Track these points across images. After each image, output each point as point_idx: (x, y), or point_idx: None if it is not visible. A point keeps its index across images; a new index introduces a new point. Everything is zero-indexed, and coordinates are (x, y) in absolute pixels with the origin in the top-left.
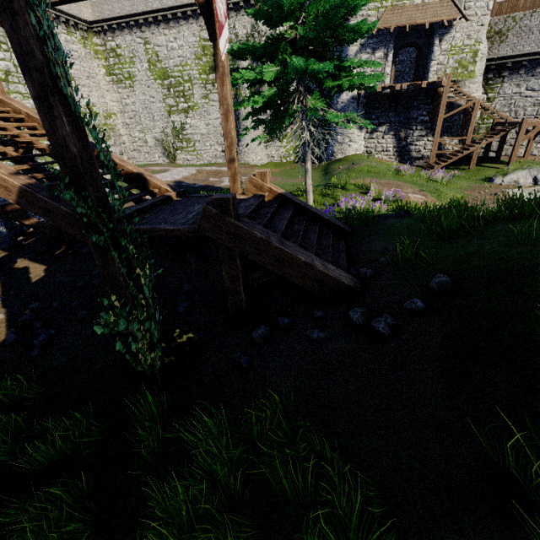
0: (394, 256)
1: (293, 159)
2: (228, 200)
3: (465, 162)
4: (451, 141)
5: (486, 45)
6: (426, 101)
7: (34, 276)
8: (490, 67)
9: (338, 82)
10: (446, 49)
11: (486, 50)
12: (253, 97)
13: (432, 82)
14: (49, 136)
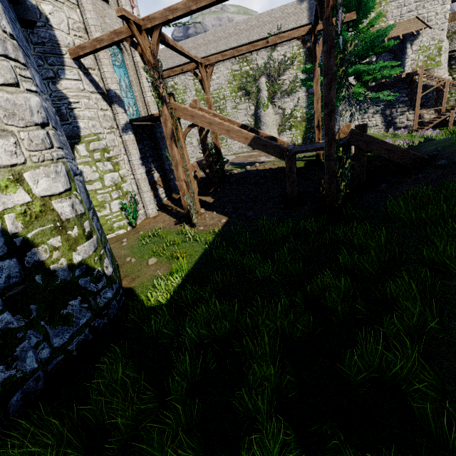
0: (445, 146)
1: (300, 142)
2: (365, 125)
3: (442, 125)
4: (428, 112)
5: (447, 42)
6: (404, 87)
7: (208, 201)
8: (452, 57)
9: (373, 76)
10: (416, 49)
11: (447, 45)
12: (321, 91)
13: (408, 73)
14: (325, 97)
